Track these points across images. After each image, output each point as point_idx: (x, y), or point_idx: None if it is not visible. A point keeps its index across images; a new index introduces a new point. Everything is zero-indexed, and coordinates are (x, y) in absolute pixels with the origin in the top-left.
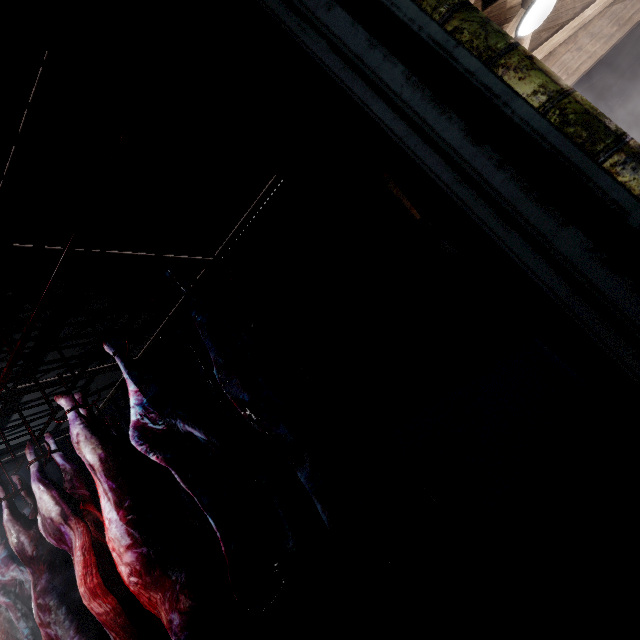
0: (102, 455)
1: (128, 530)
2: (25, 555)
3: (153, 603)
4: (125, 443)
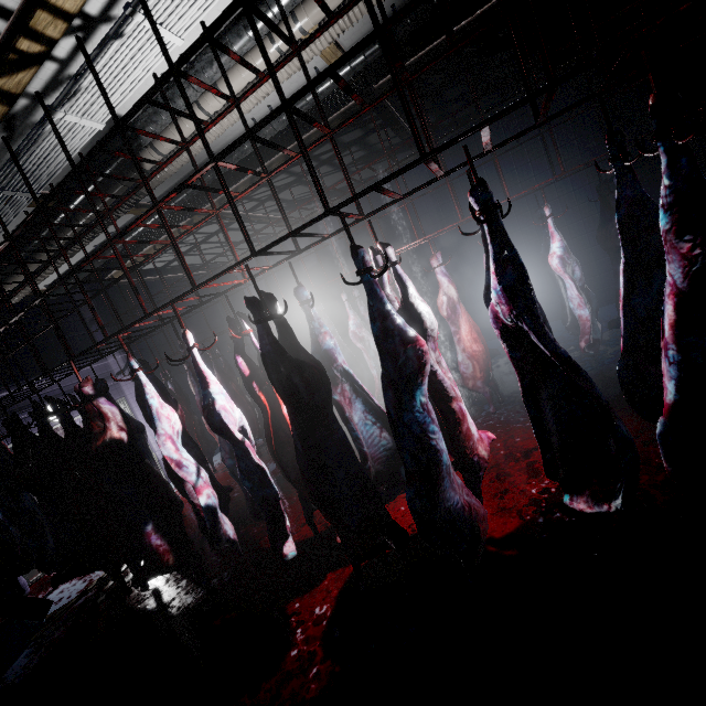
0: None
1: None
2: None
3: None
4: None
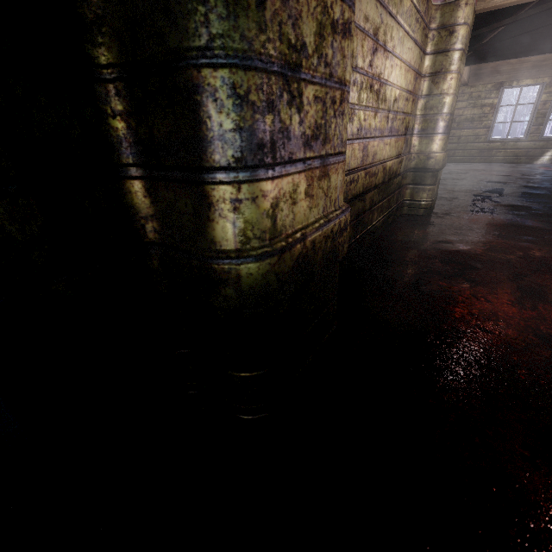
0: None
1: None
2: None
3: None
4: None
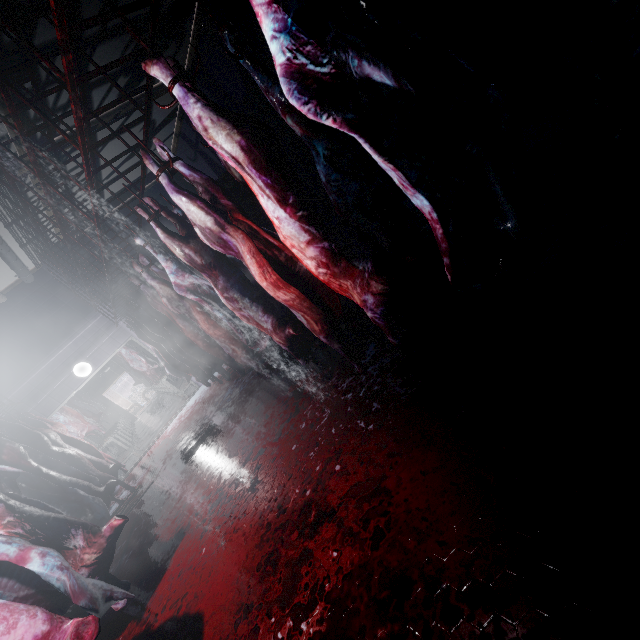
0: (241, 142)
1: (301, 227)
2: (195, 264)
3: (343, 290)
4: (261, 124)
